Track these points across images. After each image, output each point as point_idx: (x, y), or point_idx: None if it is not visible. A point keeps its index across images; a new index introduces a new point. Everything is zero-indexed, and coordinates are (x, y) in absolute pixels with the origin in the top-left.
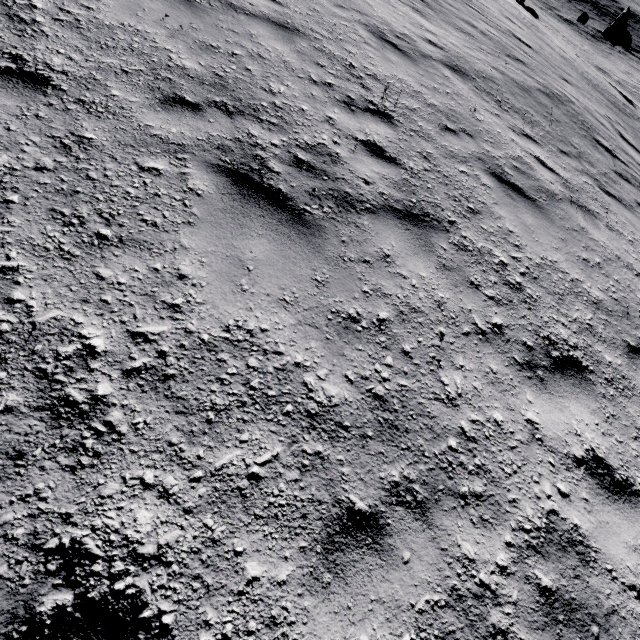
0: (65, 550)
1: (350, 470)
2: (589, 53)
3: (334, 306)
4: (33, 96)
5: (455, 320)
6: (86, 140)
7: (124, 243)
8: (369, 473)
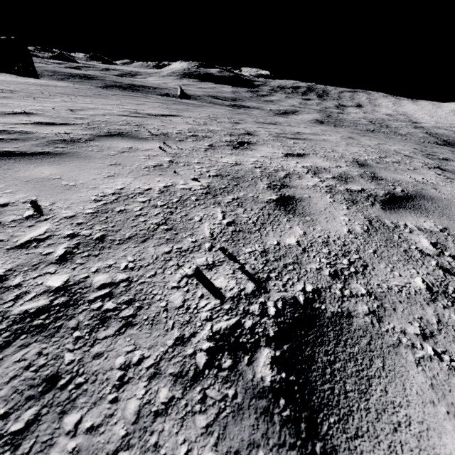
0: None
1: None
2: None
3: None
4: None
5: None
6: None
7: None
8: None
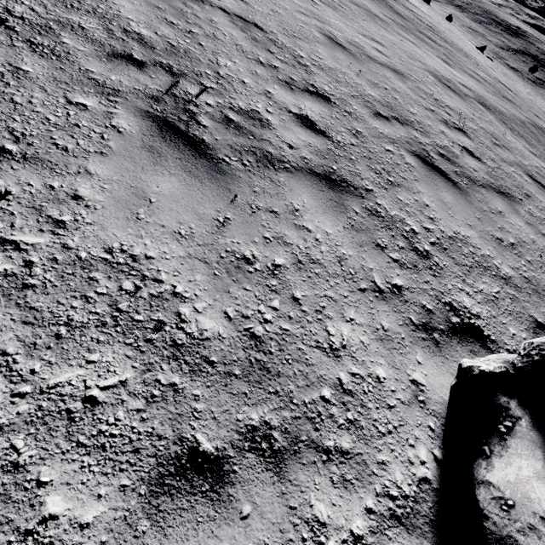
0: (448, 304)
1: (529, 305)
2: (531, 95)
3: (490, 232)
4: (329, 107)
5: (543, 251)
6: (359, 132)
7: (399, 185)
8: (537, 308)
